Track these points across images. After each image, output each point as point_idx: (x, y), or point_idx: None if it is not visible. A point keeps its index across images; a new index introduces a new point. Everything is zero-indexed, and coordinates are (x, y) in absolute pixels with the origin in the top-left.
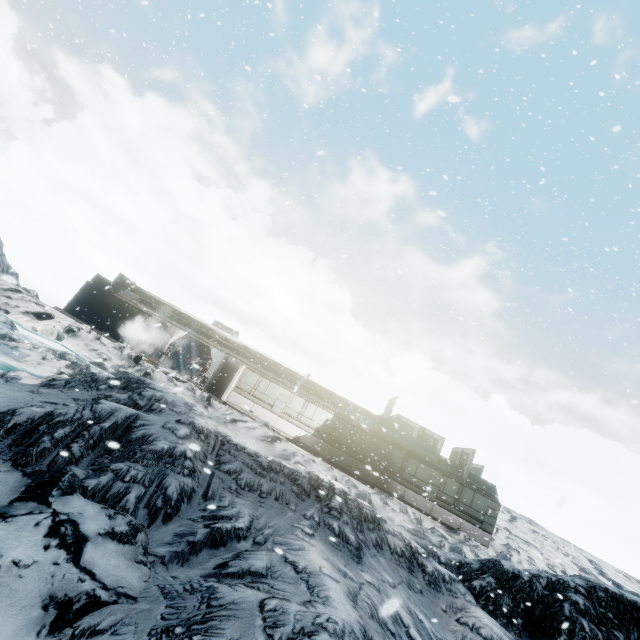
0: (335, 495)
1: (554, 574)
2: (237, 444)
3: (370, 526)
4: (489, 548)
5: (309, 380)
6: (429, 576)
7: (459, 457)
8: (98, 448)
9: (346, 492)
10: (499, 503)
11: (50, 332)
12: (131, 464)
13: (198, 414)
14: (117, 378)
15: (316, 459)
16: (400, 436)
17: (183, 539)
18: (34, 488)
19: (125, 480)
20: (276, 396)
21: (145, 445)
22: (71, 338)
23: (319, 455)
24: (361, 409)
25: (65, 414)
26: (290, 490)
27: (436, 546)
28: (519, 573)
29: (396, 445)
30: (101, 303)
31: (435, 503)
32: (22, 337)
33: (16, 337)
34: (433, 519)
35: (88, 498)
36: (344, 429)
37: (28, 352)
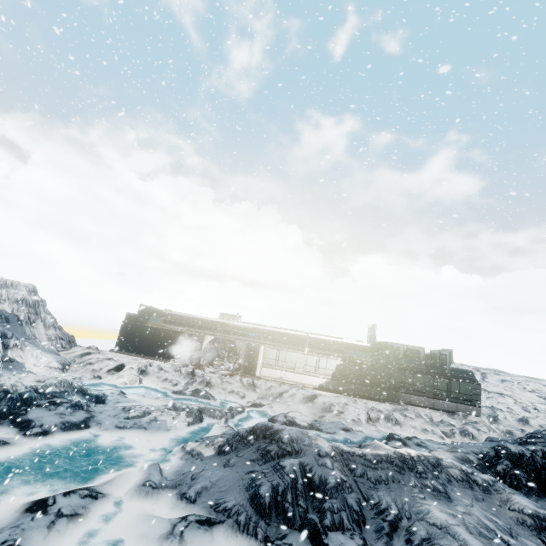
0: (416, 462)
1: (544, 445)
2: (349, 451)
3: (439, 470)
4: (482, 417)
5: (310, 337)
6: (482, 486)
7: (438, 358)
8: (307, 497)
9: (418, 455)
10: (479, 383)
11: (134, 380)
12: (330, 501)
13: (315, 439)
14: (254, 431)
15: (343, 398)
16: (393, 359)
17: (382, 533)
18: (313, 538)
19: (336, 512)
20: (294, 360)
21: (325, 485)
22: (145, 377)
23: (341, 392)
24: (356, 346)
25: (278, 484)
26: (394, 471)
27: (467, 453)
28: (523, 452)
29: (392, 366)
30: (140, 335)
31: (434, 399)
32: (135, 399)
33: (145, 408)
34: (436, 410)
35: (332, 531)
36: (352, 368)
37: (163, 418)
